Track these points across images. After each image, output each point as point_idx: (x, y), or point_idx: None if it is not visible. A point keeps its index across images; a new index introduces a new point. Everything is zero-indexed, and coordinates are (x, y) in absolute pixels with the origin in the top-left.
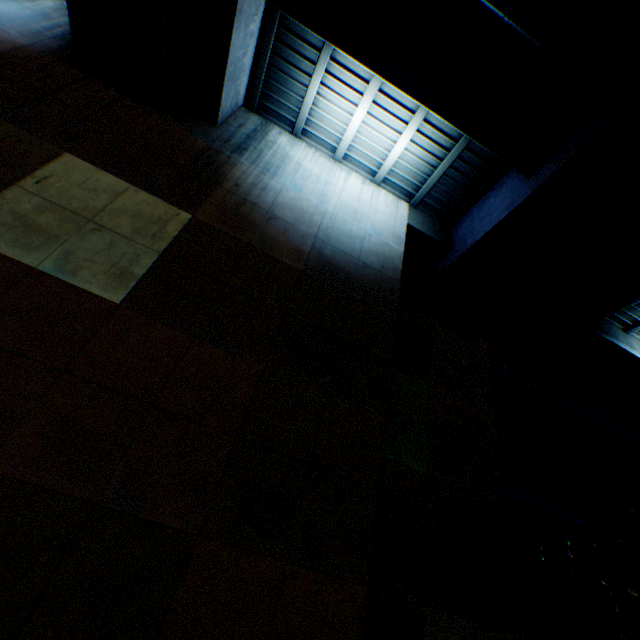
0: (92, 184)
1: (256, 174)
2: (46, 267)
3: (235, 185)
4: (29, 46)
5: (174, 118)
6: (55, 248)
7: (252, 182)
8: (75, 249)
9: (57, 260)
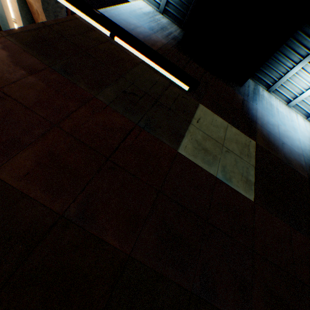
0: (214, 122)
1: (265, 115)
2: (219, 176)
3: (261, 122)
4: (166, 43)
5: (225, 82)
6: (217, 163)
7: (266, 120)
8: (224, 164)
9: (220, 171)
